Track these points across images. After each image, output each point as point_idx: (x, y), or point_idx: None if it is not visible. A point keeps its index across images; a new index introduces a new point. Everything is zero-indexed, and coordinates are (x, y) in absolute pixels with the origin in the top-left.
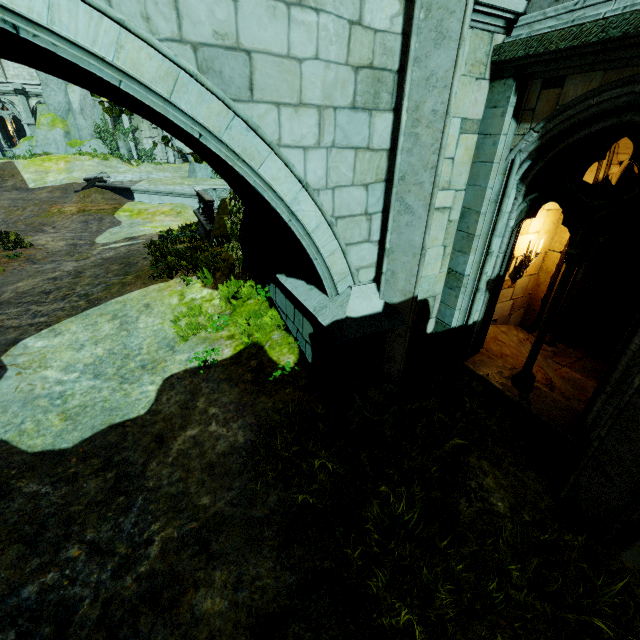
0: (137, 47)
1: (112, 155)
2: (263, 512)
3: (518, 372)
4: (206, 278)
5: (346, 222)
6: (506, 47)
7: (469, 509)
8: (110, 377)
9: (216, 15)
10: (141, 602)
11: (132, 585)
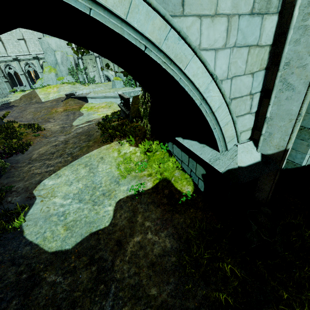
0: None
1: (76, 82)
2: (194, 304)
3: None
4: (131, 141)
5: (237, 101)
6: None
7: None
8: (87, 201)
9: None
10: None
11: None
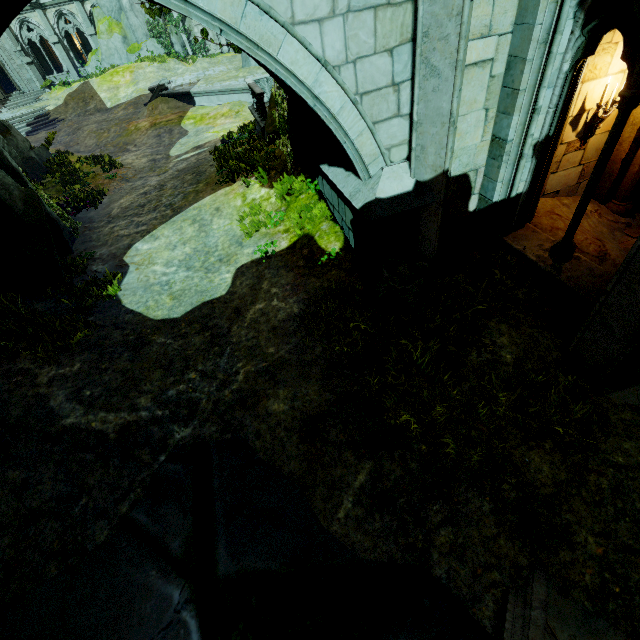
0: None
1: (168, 55)
2: (312, 358)
3: (557, 243)
4: (263, 178)
5: (372, 98)
6: None
7: (478, 359)
8: (198, 269)
9: None
10: (235, 404)
11: (229, 395)
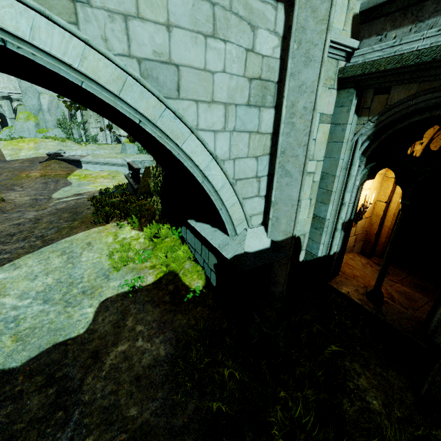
0: (97, 58)
1: (68, 138)
2: (183, 420)
3: (371, 290)
4: (134, 222)
5: (243, 183)
6: (348, 69)
7: (352, 408)
8: (57, 302)
9: (155, 40)
10: None
11: None
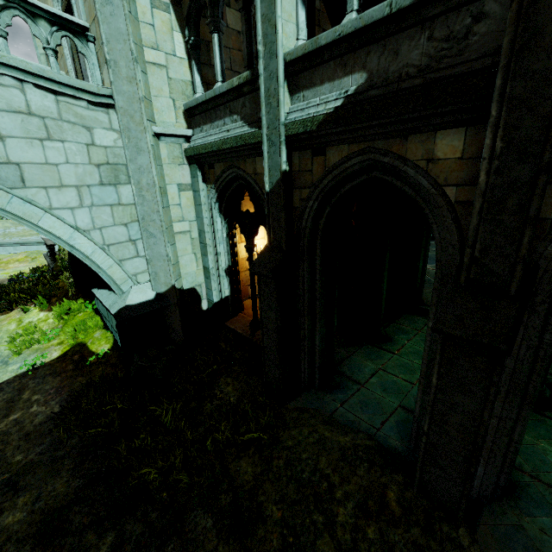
0: None
1: None
2: (66, 450)
3: (251, 321)
4: (43, 304)
5: (116, 247)
6: (188, 150)
7: (212, 407)
8: None
9: None
10: None
11: None
